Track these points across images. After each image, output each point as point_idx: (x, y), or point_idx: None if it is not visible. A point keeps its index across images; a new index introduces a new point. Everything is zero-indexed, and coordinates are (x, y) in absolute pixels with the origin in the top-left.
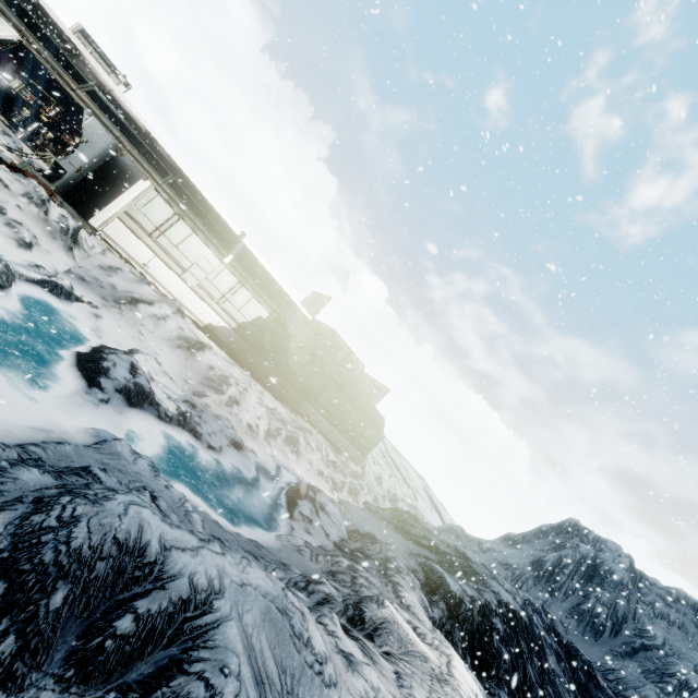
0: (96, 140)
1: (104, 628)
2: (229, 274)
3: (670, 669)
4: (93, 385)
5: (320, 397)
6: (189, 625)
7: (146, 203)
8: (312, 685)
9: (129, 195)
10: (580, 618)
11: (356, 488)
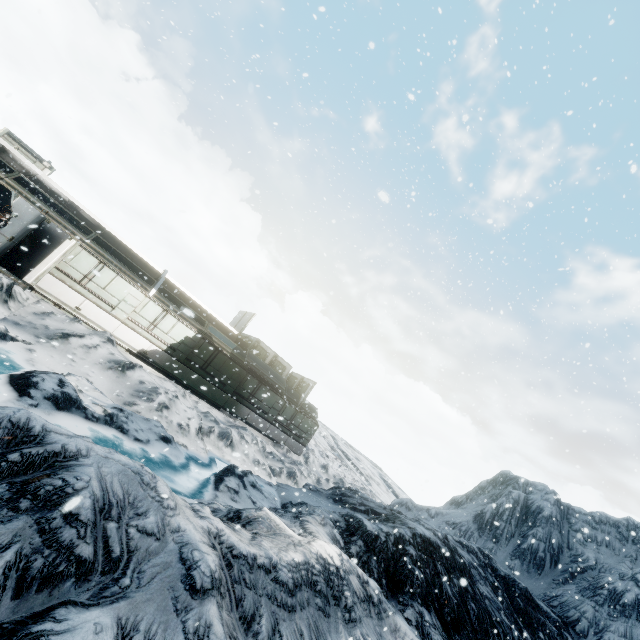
0: (24, 214)
1: (1, 457)
2: (154, 304)
3: (600, 582)
4: (23, 395)
5: (253, 399)
6: (59, 464)
7: (73, 257)
8: (151, 504)
9: (57, 253)
10: (523, 557)
11: (293, 471)
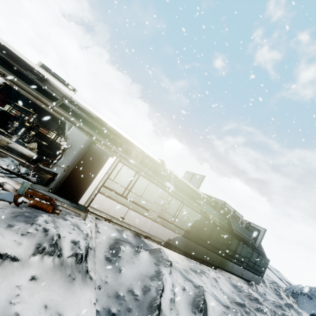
0: (76, 142)
1: None
2: (174, 200)
3: None
4: None
5: (235, 254)
6: None
7: (116, 173)
8: None
9: (103, 172)
10: None
11: None
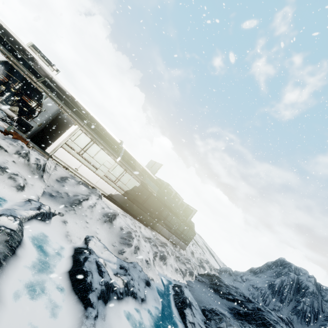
0: (49, 108)
1: None
2: (119, 167)
3: None
4: (87, 305)
5: (165, 220)
6: None
7: (76, 137)
8: None
9: (66, 134)
10: (298, 314)
11: (192, 271)
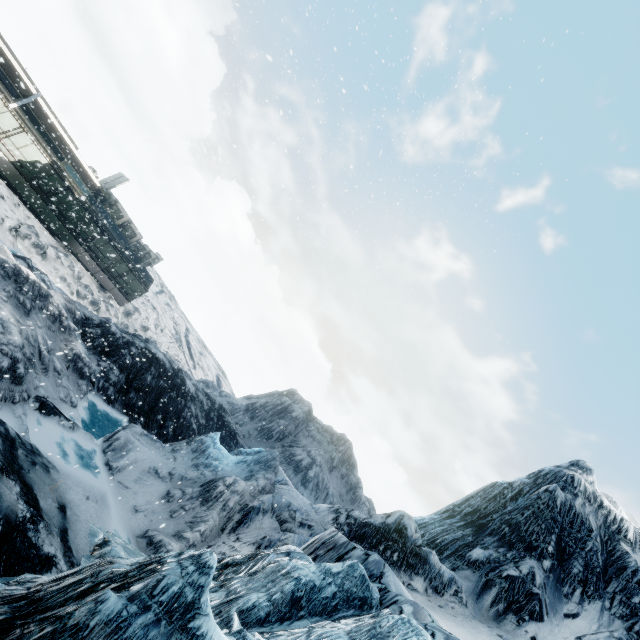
0: None
1: None
2: (12, 117)
3: (291, 449)
4: None
5: (90, 242)
6: None
7: None
8: None
9: None
10: (261, 431)
11: (98, 302)
